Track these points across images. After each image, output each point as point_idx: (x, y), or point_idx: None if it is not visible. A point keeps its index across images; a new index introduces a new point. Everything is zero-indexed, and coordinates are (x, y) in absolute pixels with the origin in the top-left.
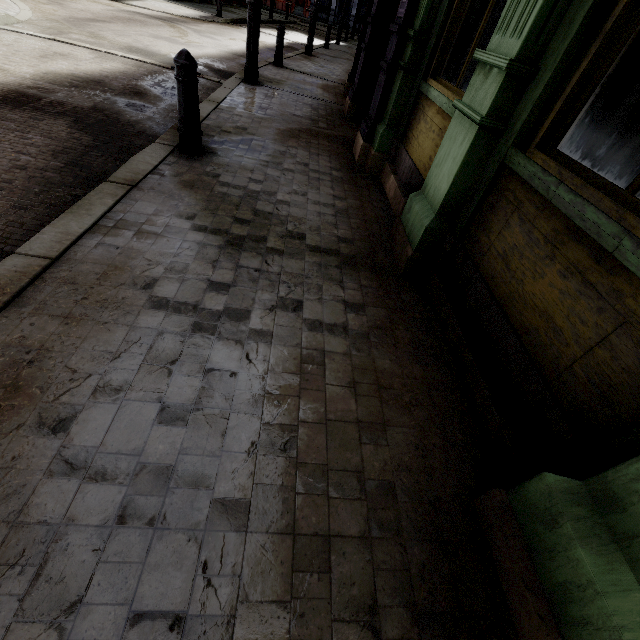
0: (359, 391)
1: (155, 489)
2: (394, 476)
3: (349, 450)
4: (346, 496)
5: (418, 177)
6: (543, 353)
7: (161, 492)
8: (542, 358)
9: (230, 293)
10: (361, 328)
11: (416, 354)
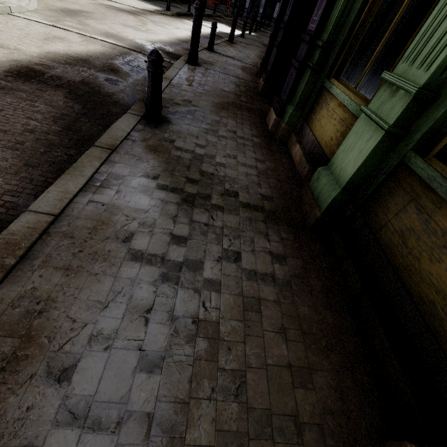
0: (288, 336)
1: (140, 437)
2: (321, 419)
3: (285, 394)
4: (287, 440)
5: (320, 151)
6: (439, 324)
7: (144, 440)
8: (438, 328)
9: (187, 245)
10: (285, 277)
11: (326, 301)
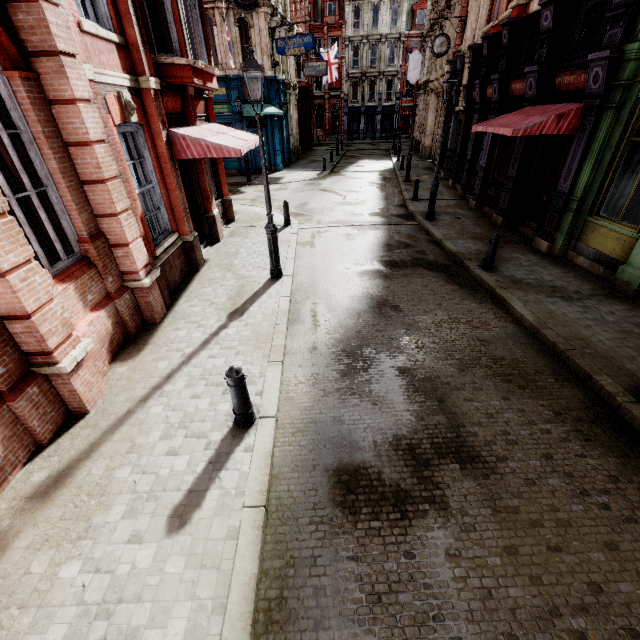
0: None
1: None
2: None
3: None
4: None
5: (607, 257)
6: None
7: None
8: None
9: (589, 313)
10: None
11: None
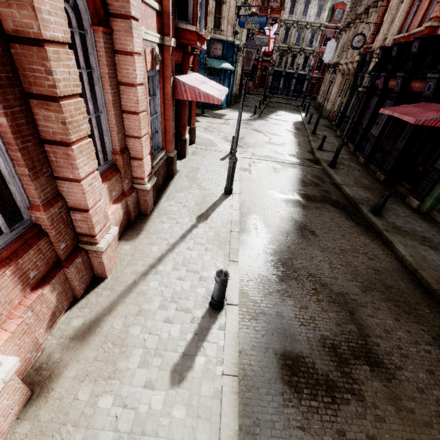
0: None
1: None
2: None
3: None
4: None
5: None
6: None
7: None
8: None
9: None
10: None
11: None
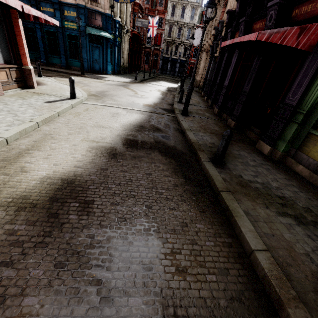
0: None
1: None
2: None
3: None
4: None
5: None
6: None
7: None
8: None
9: None
10: None
11: None
